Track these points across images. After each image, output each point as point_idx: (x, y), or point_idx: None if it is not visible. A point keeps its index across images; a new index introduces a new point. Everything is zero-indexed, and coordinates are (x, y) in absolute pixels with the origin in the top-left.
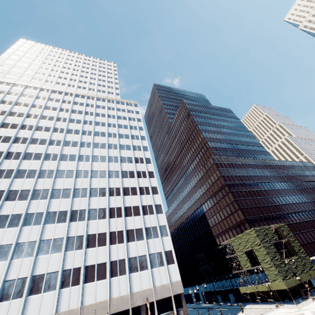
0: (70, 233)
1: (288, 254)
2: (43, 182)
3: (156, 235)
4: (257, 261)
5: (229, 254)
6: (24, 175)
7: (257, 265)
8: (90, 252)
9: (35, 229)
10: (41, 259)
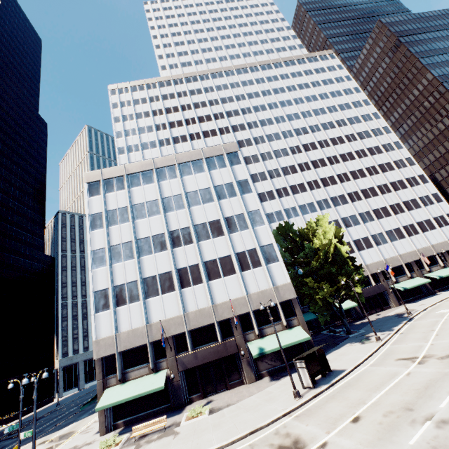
0: (357, 210)
1: None
2: (307, 174)
3: (431, 202)
4: None
5: None
6: (288, 172)
7: None
8: (382, 222)
9: (330, 212)
10: (350, 230)
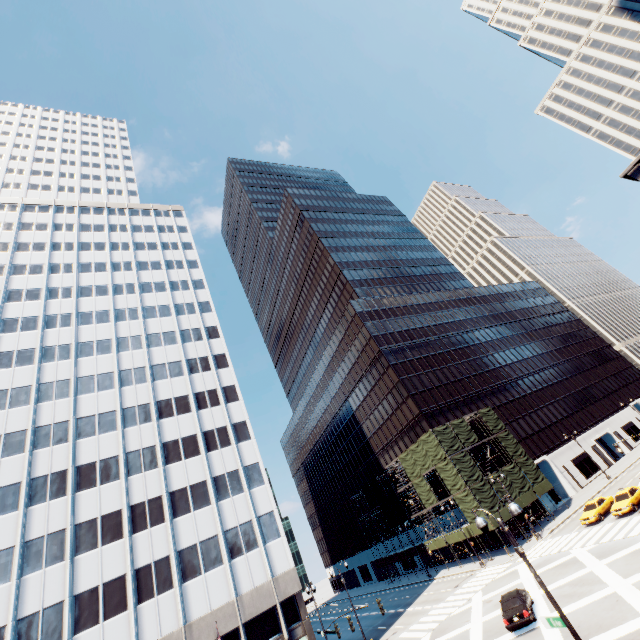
0: (30, 531)
1: (501, 461)
2: None
3: (237, 488)
4: (445, 488)
5: (404, 484)
6: None
7: (450, 494)
8: (85, 561)
9: None
10: None
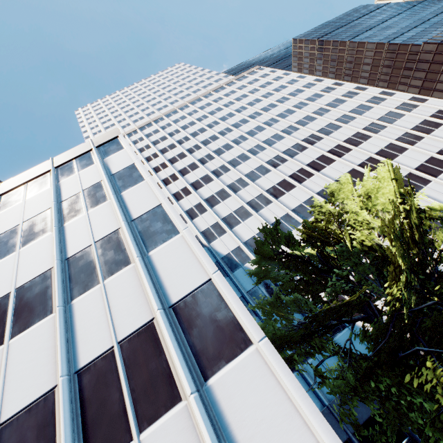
0: None
1: None
2: (285, 167)
3: None
4: None
5: None
6: (257, 175)
7: None
8: None
9: None
10: None
